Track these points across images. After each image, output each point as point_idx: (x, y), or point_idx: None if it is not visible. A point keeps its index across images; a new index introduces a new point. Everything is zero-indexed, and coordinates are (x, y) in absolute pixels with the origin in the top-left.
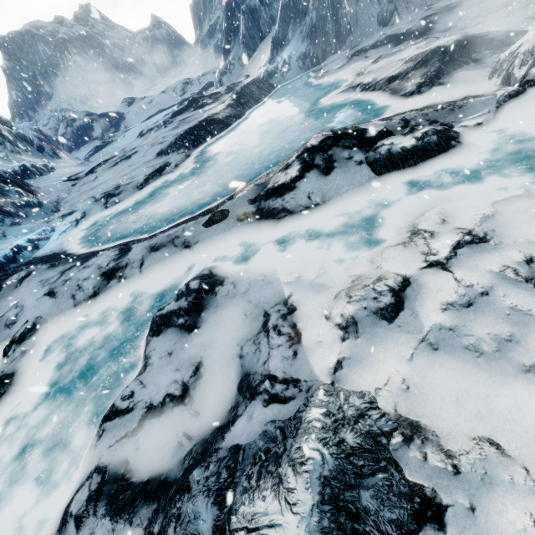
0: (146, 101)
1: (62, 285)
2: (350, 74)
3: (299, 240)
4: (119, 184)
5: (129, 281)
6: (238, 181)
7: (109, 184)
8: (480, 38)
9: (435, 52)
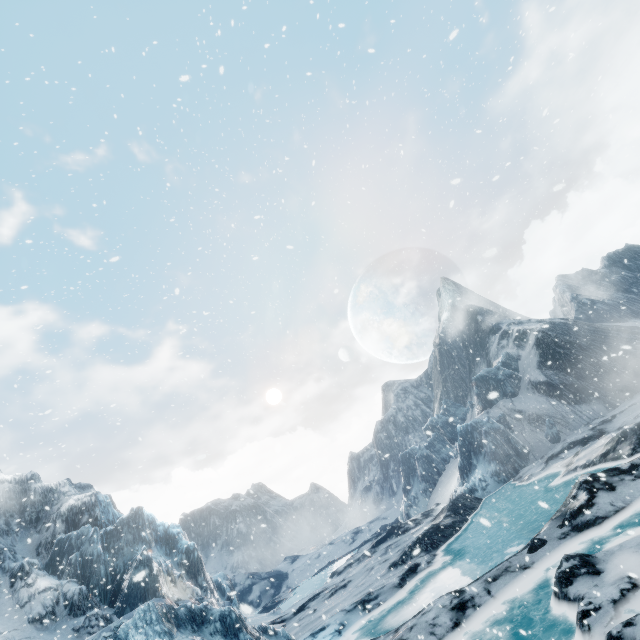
0: (312, 555)
1: (409, 631)
2: (558, 469)
3: (631, 527)
4: (369, 591)
5: (486, 605)
6: (521, 542)
7: (343, 604)
8: None
9: (625, 432)
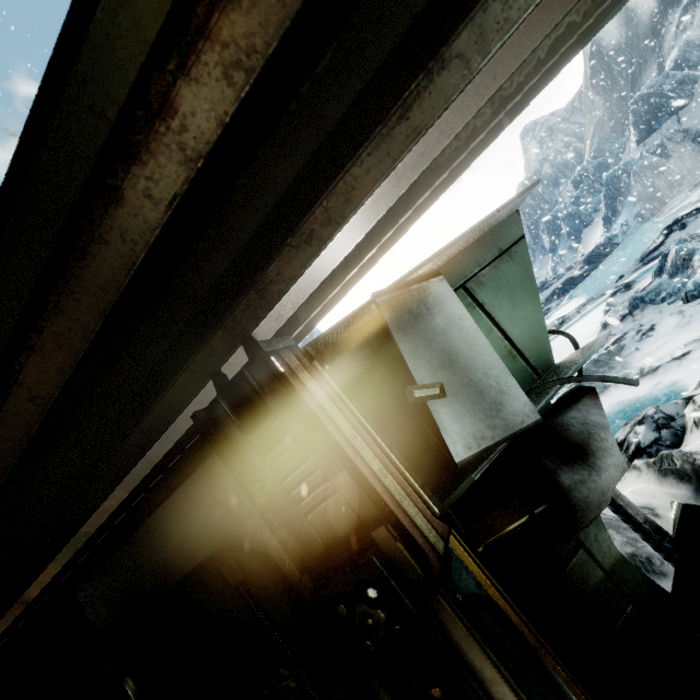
0: None
1: None
2: (693, 199)
3: None
4: None
5: (575, 319)
6: None
7: None
8: None
9: None
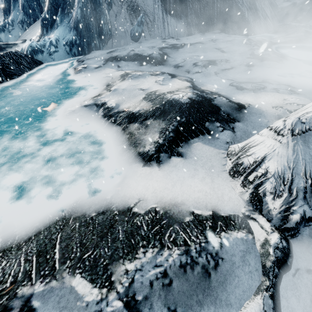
0: None
1: None
2: (102, 81)
3: None
4: None
5: None
6: None
7: None
8: (209, 102)
9: (172, 105)
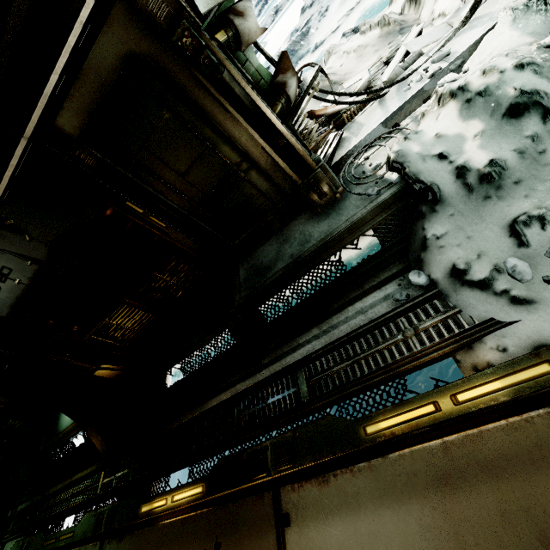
0: None
1: None
2: None
3: None
4: None
5: (286, 7)
6: None
7: None
8: None
9: None
